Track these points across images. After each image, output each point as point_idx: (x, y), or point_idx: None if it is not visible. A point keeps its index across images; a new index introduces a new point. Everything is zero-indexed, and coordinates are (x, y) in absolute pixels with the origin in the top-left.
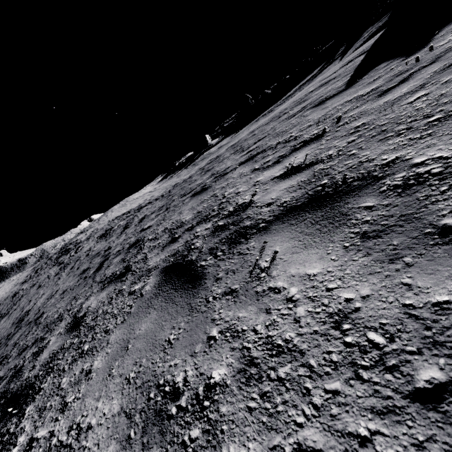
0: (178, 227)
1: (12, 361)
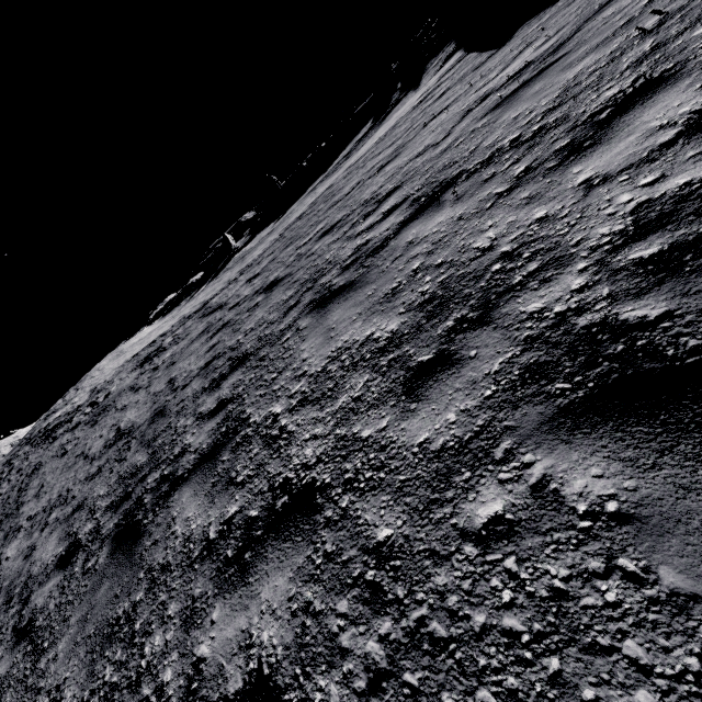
0: (423, 150)
1: (289, 314)
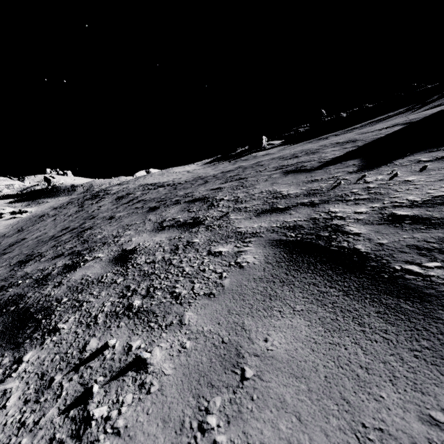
0: (84, 242)
1: None
